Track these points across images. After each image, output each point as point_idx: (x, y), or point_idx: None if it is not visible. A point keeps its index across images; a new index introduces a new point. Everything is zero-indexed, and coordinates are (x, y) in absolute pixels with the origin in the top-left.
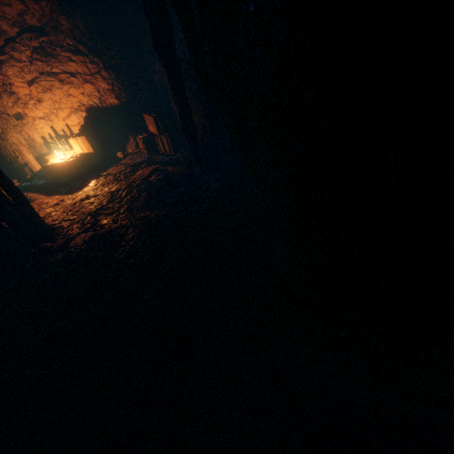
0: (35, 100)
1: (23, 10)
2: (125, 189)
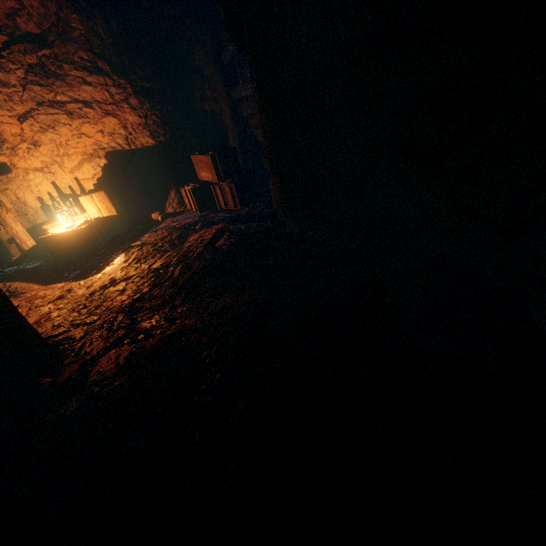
0: (28, 143)
1: (13, 9)
2: (178, 264)
